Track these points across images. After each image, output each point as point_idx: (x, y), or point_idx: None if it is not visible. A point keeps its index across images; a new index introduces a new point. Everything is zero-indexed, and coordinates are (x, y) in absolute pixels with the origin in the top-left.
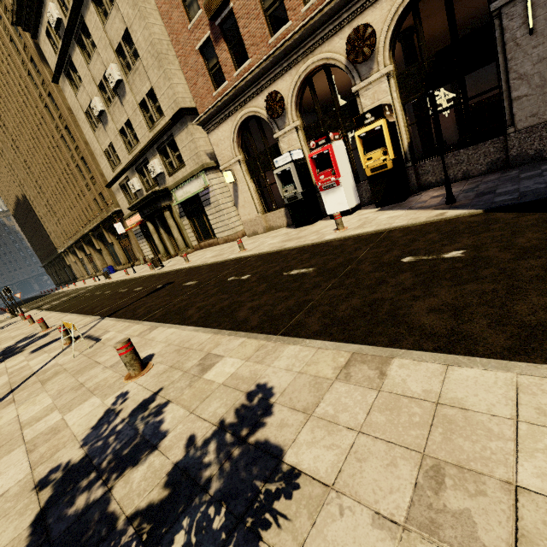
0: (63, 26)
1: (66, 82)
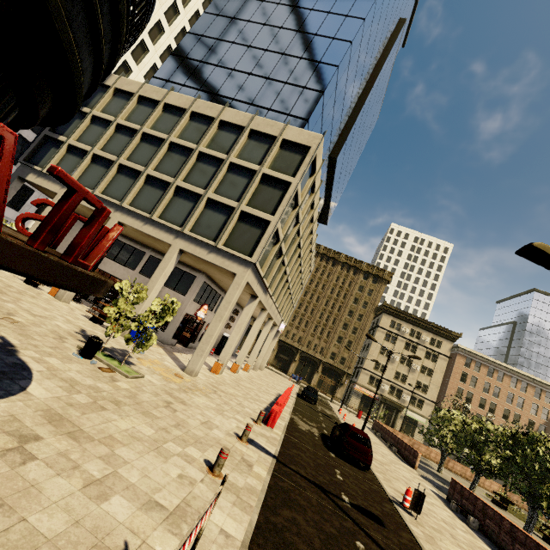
0: (405, 333)
1: (384, 333)
